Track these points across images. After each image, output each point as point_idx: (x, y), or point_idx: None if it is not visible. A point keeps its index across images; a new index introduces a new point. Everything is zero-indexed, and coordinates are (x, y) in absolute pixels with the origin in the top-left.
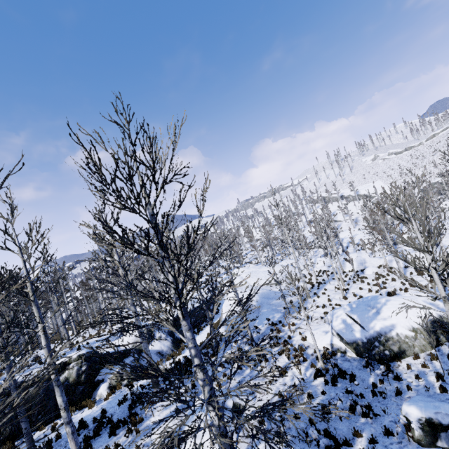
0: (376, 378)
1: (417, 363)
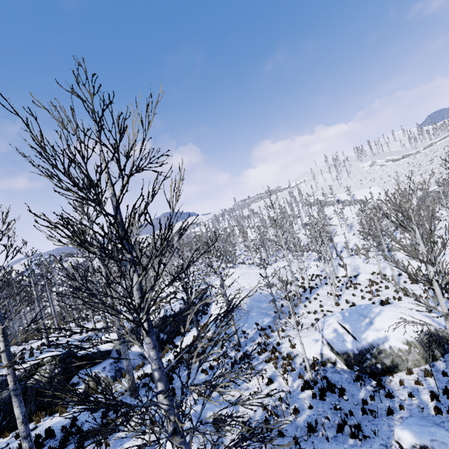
0: (366, 393)
1: (410, 379)
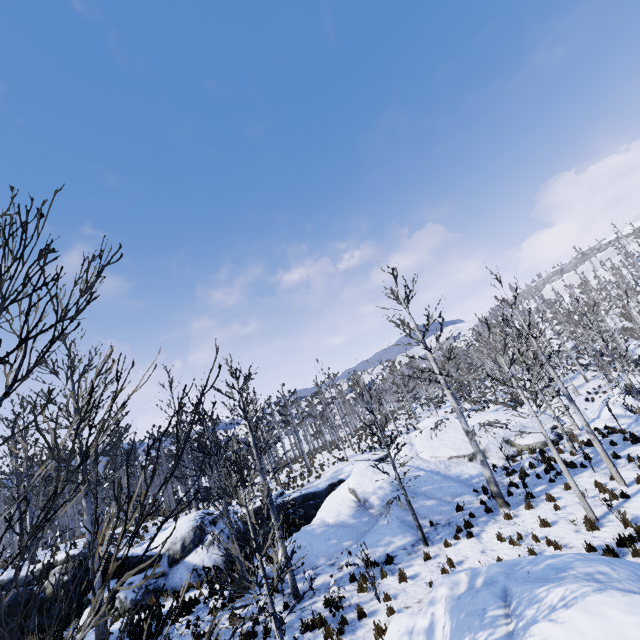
0: None
1: None
